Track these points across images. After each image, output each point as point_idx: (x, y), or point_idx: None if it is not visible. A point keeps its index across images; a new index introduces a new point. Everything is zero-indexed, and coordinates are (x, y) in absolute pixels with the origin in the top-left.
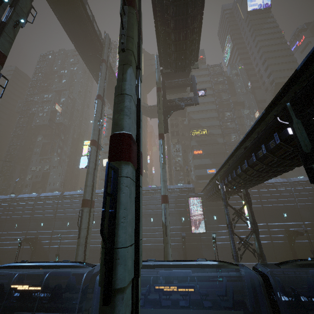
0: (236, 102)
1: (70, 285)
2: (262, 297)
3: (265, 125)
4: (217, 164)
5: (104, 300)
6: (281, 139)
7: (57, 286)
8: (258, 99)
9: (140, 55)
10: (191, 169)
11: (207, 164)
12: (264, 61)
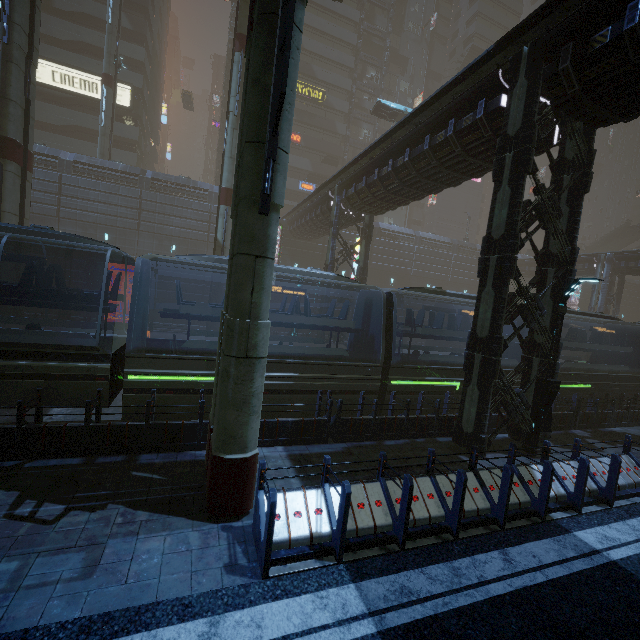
0: (395, 53)
1: (56, 276)
2: (379, 312)
3: (472, 84)
4: (320, 177)
5: (264, 205)
6: (486, 112)
7: (36, 262)
8: (432, 69)
9: None
10: None
11: (304, 170)
12: None
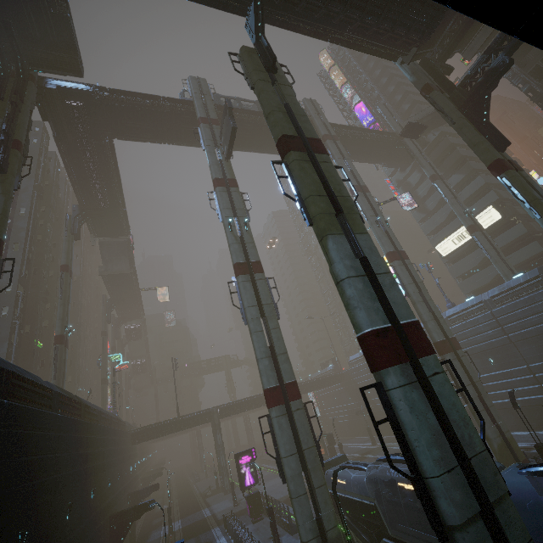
0: None
1: None
2: None
3: None
4: None
5: (437, 535)
6: None
7: None
8: None
9: (330, 193)
10: None
11: None
12: None
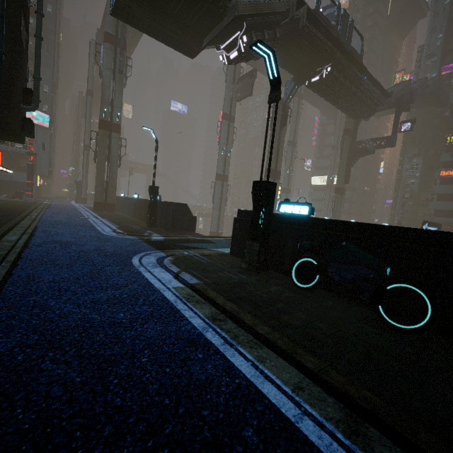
0: None
1: None
2: None
3: None
4: None
5: None
6: None
7: None
8: None
9: None
10: (432, 196)
11: None
12: None
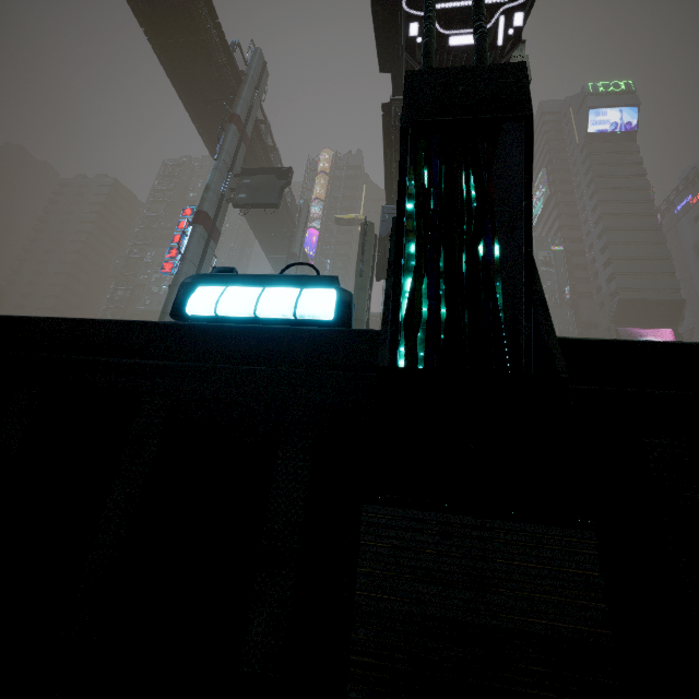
0: None
1: None
2: None
3: None
4: None
5: None
6: None
7: None
8: (582, 321)
9: None
10: None
11: None
12: (604, 246)
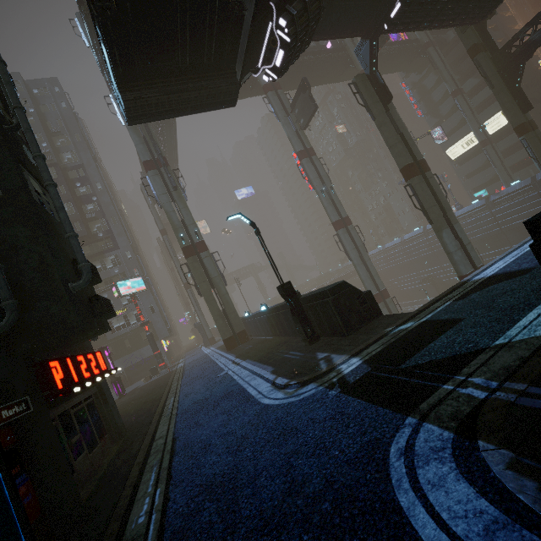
0: None
1: None
2: None
3: None
4: None
5: None
6: None
7: None
8: None
9: (439, 203)
10: None
11: None
12: None
